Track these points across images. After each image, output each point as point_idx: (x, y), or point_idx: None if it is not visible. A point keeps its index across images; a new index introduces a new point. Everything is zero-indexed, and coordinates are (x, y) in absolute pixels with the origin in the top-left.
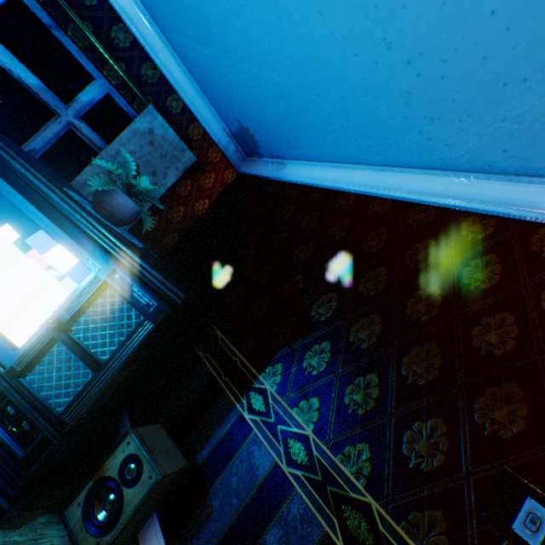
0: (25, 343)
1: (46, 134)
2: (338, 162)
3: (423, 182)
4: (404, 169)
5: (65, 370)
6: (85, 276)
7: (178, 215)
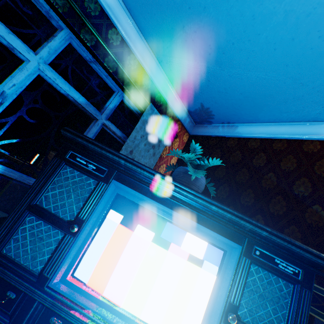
0: None
1: (89, 134)
2: (292, 121)
3: None
4: None
5: None
6: (216, 255)
7: (162, 170)
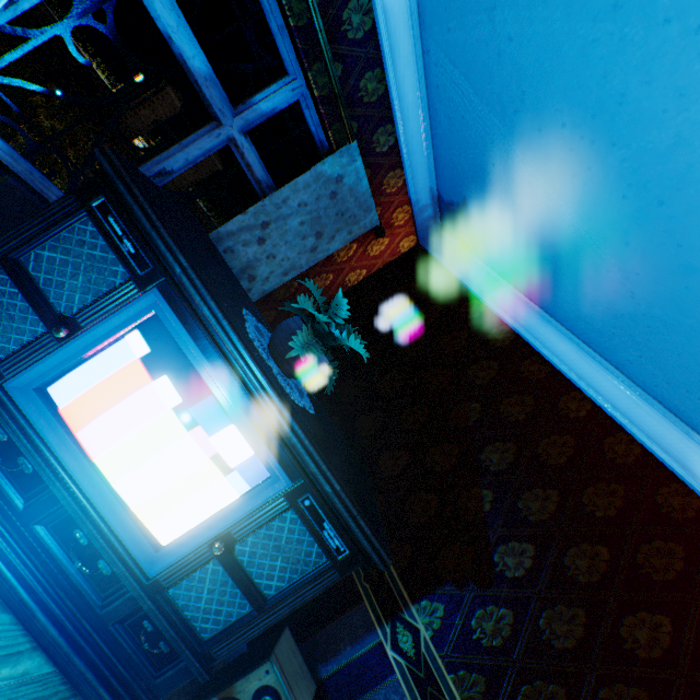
0: (172, 546)
1: (193, 149)
2: (587, 343)
3: (699, 458)
4: (681, 424)
5: (218, 594)
6: (257, 474)
7: (322, 284)
